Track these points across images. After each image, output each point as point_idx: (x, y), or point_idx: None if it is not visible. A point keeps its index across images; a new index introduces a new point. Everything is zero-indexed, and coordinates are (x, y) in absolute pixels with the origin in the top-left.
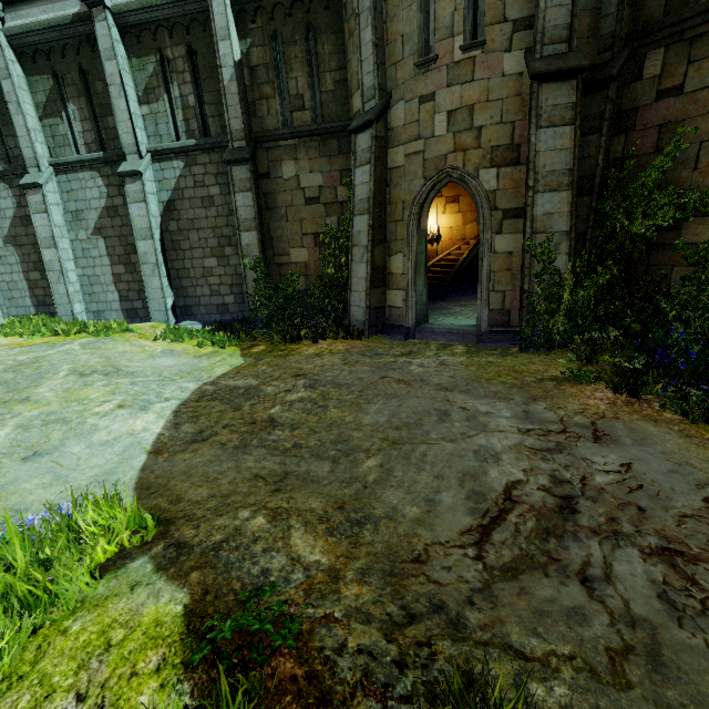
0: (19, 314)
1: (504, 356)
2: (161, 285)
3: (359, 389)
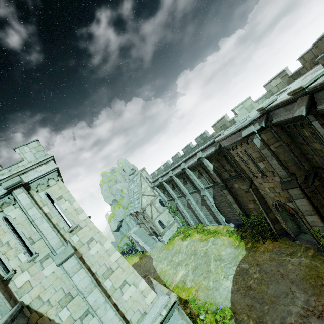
0: (195, 221)
1: (323, 262)
2: (220, 217)
3: (270, 276)
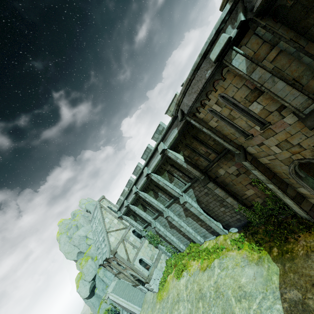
0: (186, 243)
1: None
2: (215, 224)
3: None
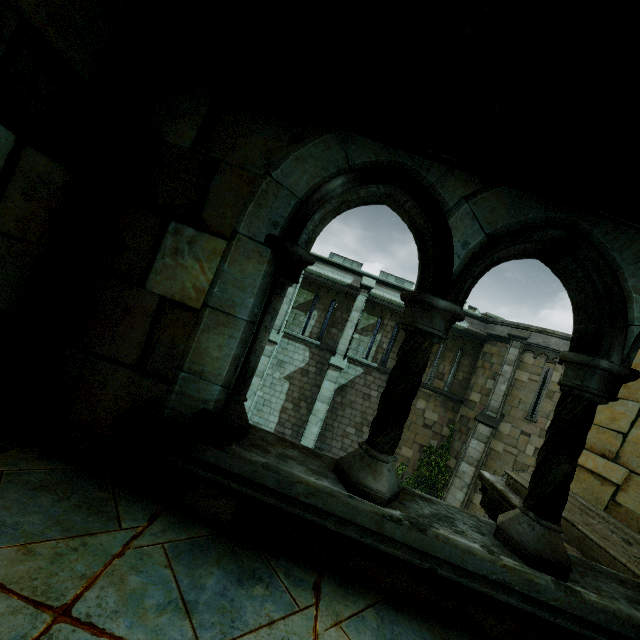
0: None
1: None
2: (318, 432)
3: None
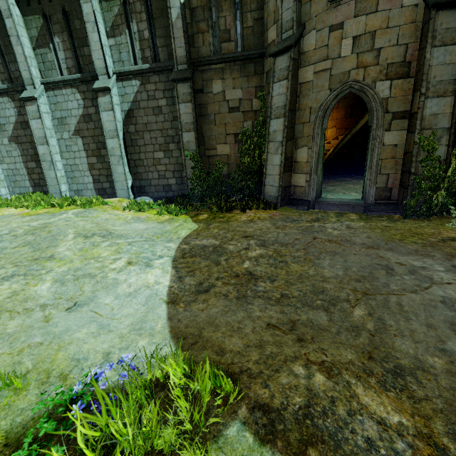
0: (21, 192)
1: (393, 221)
2: (124, 171)
3: (302, 247)
